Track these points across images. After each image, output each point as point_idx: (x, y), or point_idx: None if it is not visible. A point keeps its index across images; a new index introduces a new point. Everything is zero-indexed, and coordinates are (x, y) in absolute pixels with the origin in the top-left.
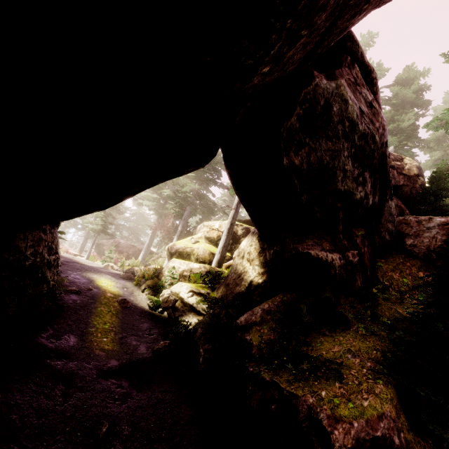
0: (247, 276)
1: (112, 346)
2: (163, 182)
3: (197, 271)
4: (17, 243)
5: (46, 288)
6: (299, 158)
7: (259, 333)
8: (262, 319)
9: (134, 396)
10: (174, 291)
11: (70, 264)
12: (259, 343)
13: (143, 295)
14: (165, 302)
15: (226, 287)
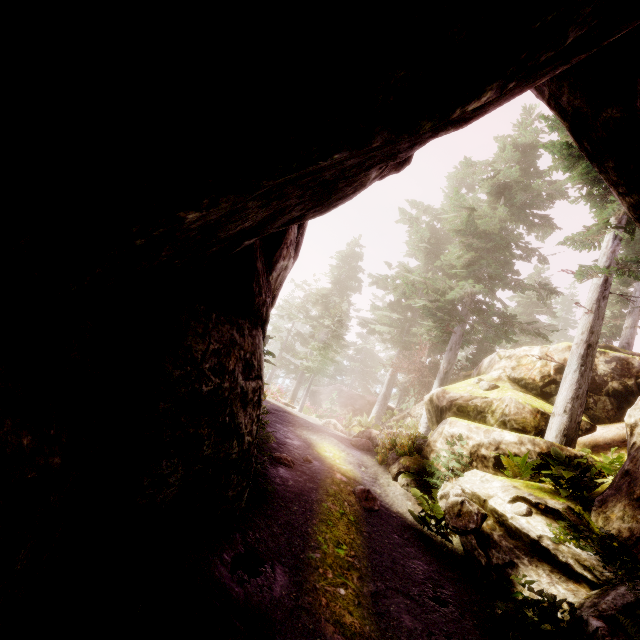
0: None
1: (359, 617)
2: None
3: (514, 450)
4: (189, 342)
5: (237, 449)
6: None
7: None
8: None
9: None
10: (468, 490)
11: (279, 413)
12: None
13: (396, 485)
14: (455, 515)
15: None
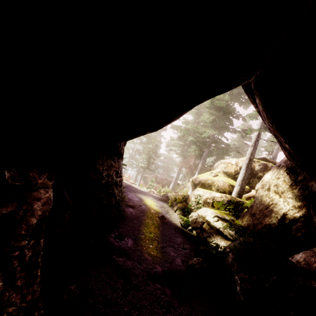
0: (277, 208)
1: (156, 252)
2: (209, 98)
3: (219, 200)
4: (97, 167)
5: (114, 201)
6: None
7: None
8: None
9: (176, 307)
10: (200, 214)
11: (129, 187)
12: None
13: (175, 214)
14: (194, 223)
15: (252, 216)
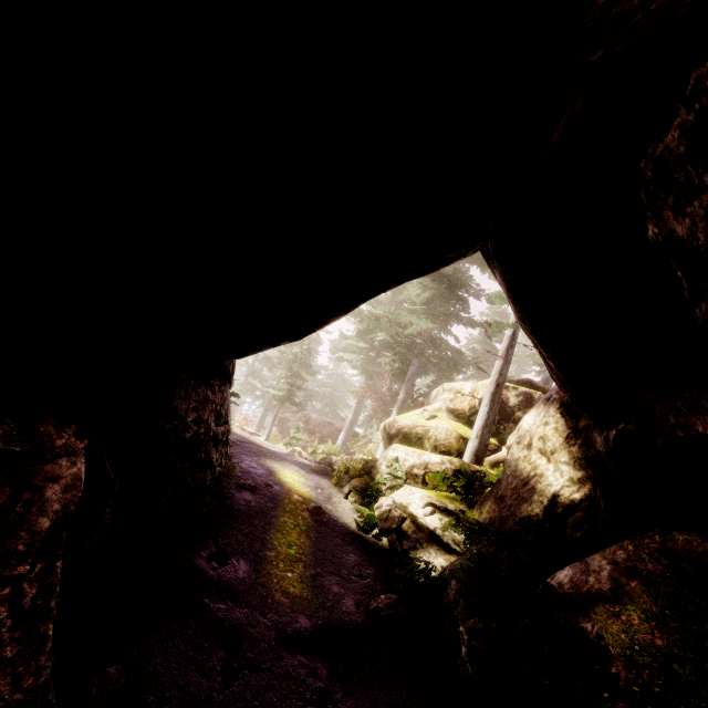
0: (543, 484)
1: (300, 588)
2: (398, 284)
3: (437, 469)
4: (176, 404)
5: (210, 477)
6: (685, 222)
7: (619, 623)
8: (617, 587)
9: (338, 700)
10: (398, 501)
11: (244, 444)
12: (624, 650)
13: (346, 502)
14: (384, 520)
15: (499, 502)
